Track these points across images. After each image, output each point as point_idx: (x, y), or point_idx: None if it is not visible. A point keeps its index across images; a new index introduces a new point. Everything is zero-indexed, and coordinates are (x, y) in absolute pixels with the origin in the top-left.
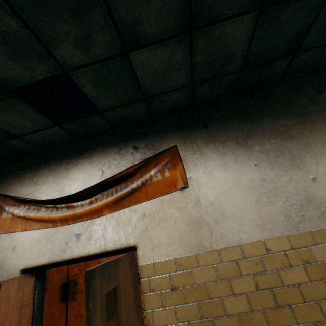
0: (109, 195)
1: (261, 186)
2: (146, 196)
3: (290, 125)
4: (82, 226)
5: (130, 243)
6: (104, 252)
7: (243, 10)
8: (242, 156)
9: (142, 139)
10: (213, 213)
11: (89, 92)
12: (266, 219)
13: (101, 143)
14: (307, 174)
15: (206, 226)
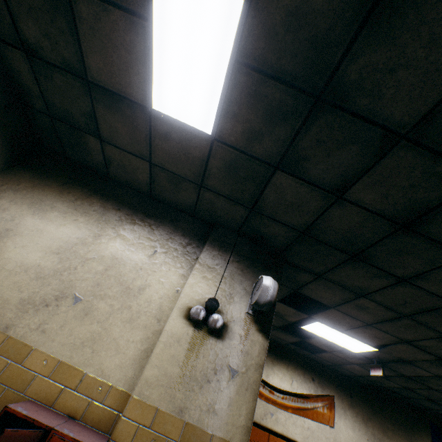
0: (293, 400)
1: None
2: (312, 417)
3: (389, 428)
4: (275, 409)
5: (298, 440)
6: (283, 435)
7: (400, 384)
8: (363, 429)
9: (318, 376)
10: None
11: (323, 353)
12: None
13: (295, 360)
14: None
15: None
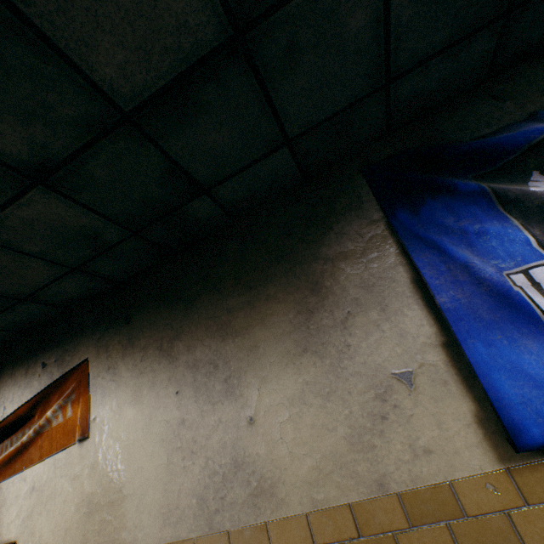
0: (3, 451)
1: (177, 436)
2: (41, 454)
3: (235, 308)
4: None
5: (11, 538)
6: None
7: (13, 193)
8: (163, 375)
9: (54, 350)
10: (110, 487)
11: None
12: (173, 503)
13: (11, 360)
14: (244, 410)
15: (98, 513)
